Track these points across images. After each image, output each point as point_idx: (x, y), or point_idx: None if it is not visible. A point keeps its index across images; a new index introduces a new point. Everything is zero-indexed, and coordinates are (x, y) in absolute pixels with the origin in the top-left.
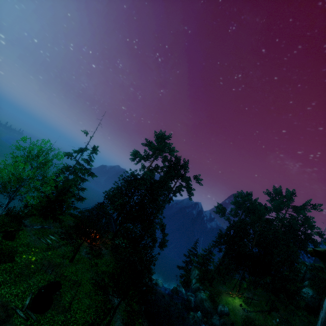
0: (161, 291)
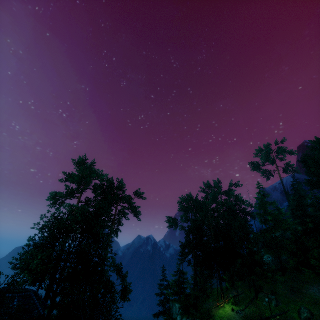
0: None
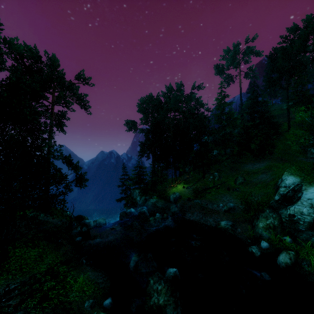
0: (107, 227)
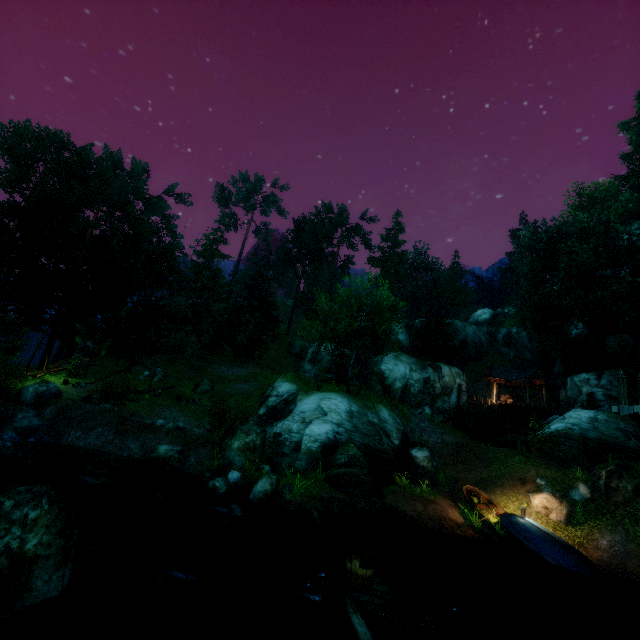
0: None
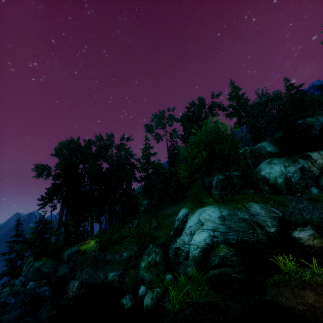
0: None
